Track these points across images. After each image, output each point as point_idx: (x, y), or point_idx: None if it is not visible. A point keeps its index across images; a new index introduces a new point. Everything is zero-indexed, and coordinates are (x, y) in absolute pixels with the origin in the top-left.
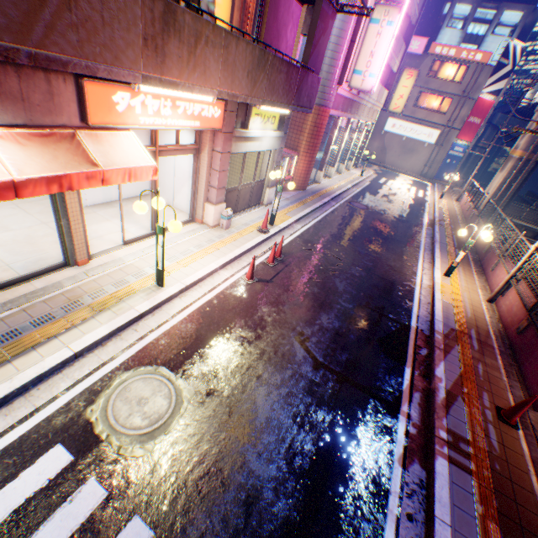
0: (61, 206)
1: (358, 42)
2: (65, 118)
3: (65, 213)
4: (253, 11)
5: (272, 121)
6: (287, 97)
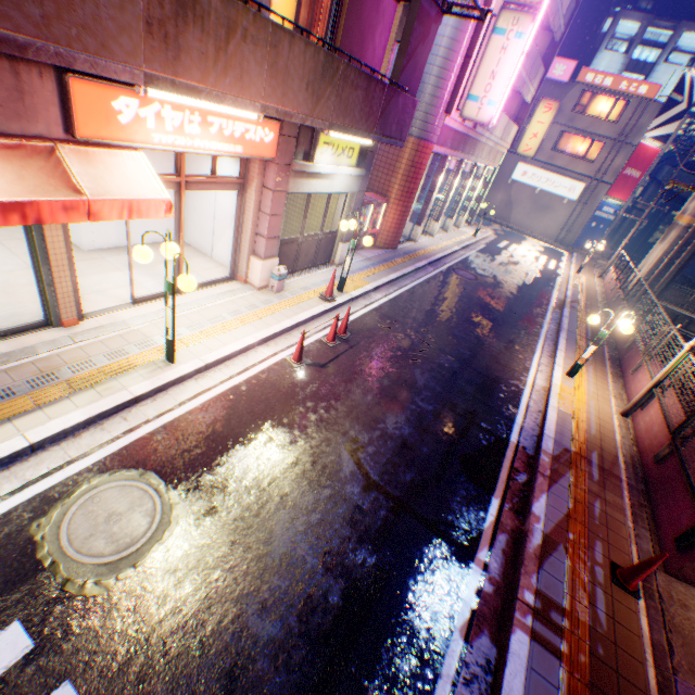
0: (40, 245)
1: (476, 58)
2: (41, 126)
3: (46, 255)
4: (328, 5)
5: (349, 154)
6: (367, 123)
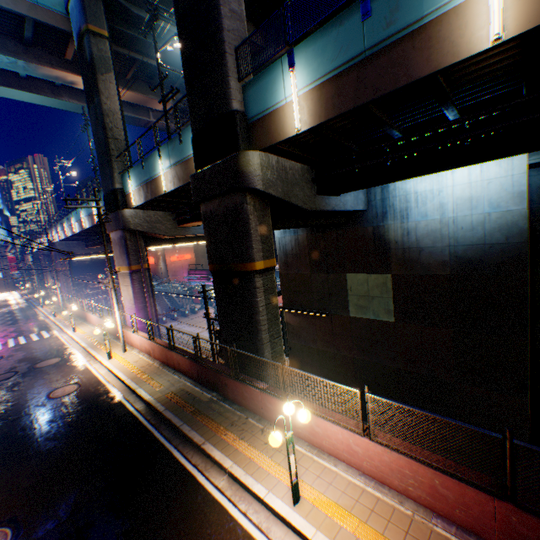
0: None
1: None
2: None
3: None
4: None
5: None
6: None
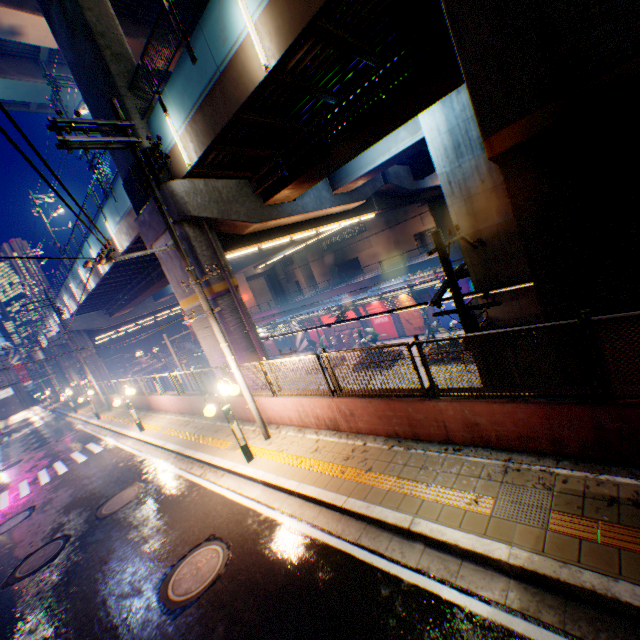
0: None
1: None
2: None
3: None
4: None
5: None
6: None
